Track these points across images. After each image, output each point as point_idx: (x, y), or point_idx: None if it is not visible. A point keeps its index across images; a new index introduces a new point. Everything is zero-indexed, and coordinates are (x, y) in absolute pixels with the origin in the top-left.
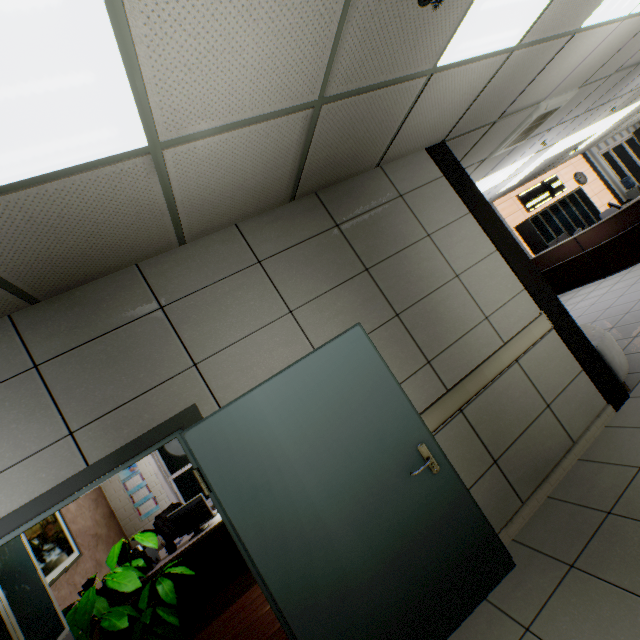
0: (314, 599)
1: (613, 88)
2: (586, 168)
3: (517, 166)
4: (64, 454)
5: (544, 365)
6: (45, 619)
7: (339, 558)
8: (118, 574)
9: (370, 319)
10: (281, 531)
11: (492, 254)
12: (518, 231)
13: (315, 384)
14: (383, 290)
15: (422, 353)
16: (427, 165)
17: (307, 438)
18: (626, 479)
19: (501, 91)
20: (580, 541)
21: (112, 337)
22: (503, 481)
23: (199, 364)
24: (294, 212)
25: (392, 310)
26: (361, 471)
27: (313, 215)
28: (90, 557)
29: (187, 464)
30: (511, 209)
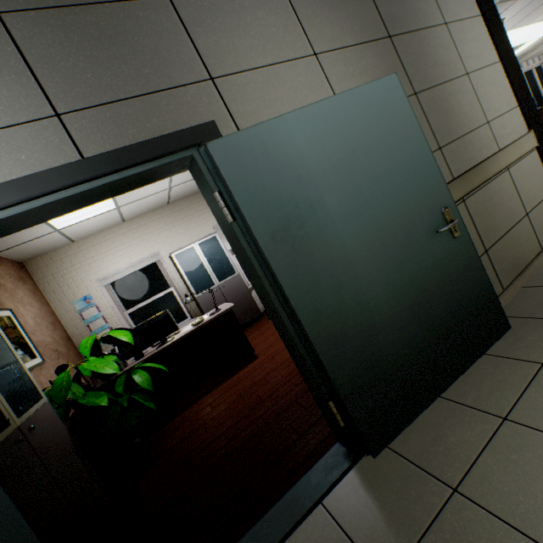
0: (343, 336)
1: None
2: None
3: None
4: (49, 138)
5: (527, 179)
6: (21, 384)
7: (367, 302)
8: (93, 361)
9: None
10: (313, 267)
11: (496, 64)
12: None
13: (350, 124)
14: (404, 64)
15: (435, 138)
16: None
17: (340, 179)
18: None
19: None
20: None
21: (105, 11)
22: (490, 269)
23: (216, 80)
24: None
25: (411, 87)
26: (390, 223)
27: None
28: (53, 366)
29: (141, 302)
30: None
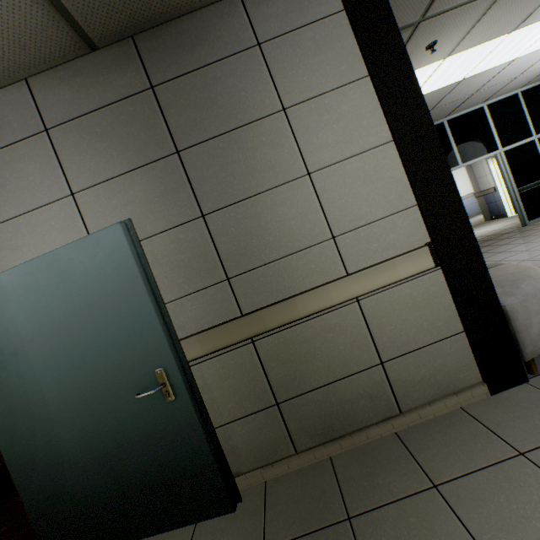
0: (32, 464)
1: None
2: None
3: None
4: None
5: (400, 313)
6: None
7: (58, 442)
8: None
9: (166, 216)
10: (11, 404)
11: (382, 146)
12: None
13: (60, 280)
14: (193, 181)
15: (223, 267)
16: None
17: (44, 331)
18: (406, 490)
19: None
20: (297, 530)
21: None
22: (280, 425)
23: None
24: (99, 65)
25: (198, 209)
26: (92, 376)
27: (123, 71)
28: None
29: None
30: None
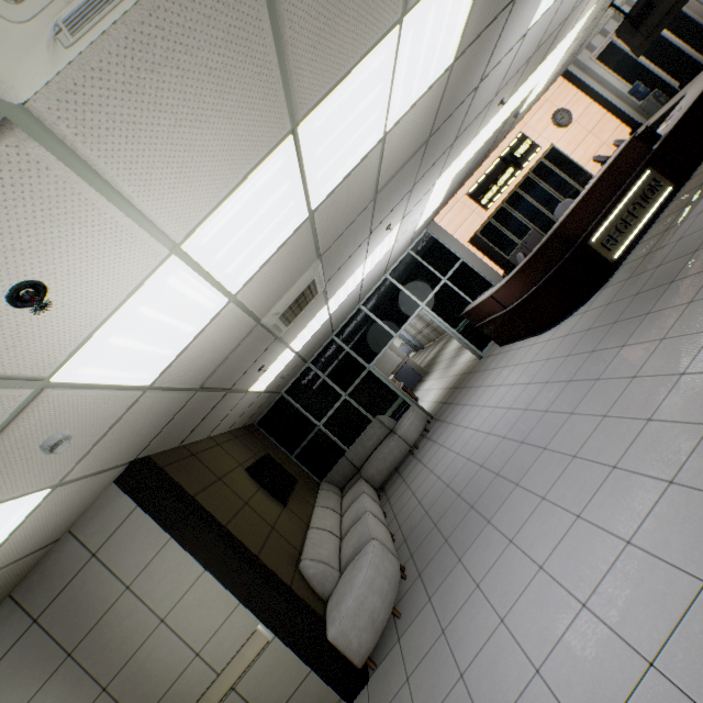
0: None
1: (428, 155)
2: (572, 95)
3: (390, 238)
4: None
5: (266, 680)
6: None
7: None
8: None
9: None
10: None
11: (201, 576)
12: (473, 245)
13: None
14: (88, 669)
15: None
16: (119, 500)
17: None
18: None
19: (134, 434)
20: None
21: None
22: None
23: None
24: None
25: (100, 685)
26: None
27: (12, 620)
28: None
29: None
30: (461, 216)
